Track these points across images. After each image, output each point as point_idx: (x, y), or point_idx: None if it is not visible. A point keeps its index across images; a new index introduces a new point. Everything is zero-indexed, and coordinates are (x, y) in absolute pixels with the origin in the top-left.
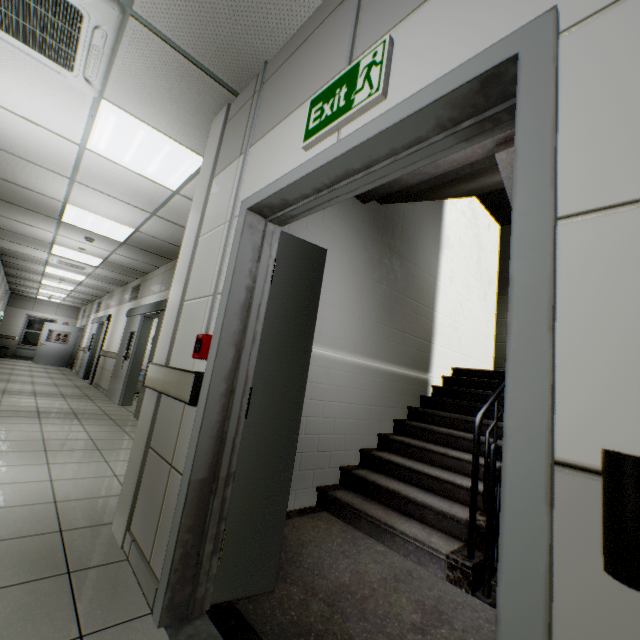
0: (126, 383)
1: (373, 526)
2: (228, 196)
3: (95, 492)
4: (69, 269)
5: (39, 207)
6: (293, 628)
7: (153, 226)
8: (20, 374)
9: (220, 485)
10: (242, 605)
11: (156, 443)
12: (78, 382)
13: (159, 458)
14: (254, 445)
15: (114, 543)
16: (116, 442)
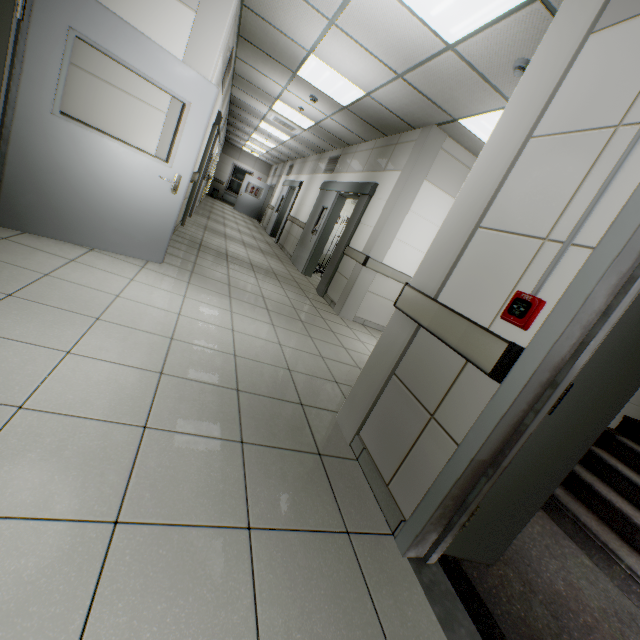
0: (310, 256)
1: (580, 533)
2: (637, 74)
3: (312, 370)
4: (279, 127)
5: (282, 56)
6: (523, 627)
7: (389, 92)
8: (229, 219)
9: (496, 472)
10: (466, 568)
11: (405, 376)
12: (267, 238)
13: (409, 395)
14: (539, 442)
15: (342, 436)
16: (311, 317)
